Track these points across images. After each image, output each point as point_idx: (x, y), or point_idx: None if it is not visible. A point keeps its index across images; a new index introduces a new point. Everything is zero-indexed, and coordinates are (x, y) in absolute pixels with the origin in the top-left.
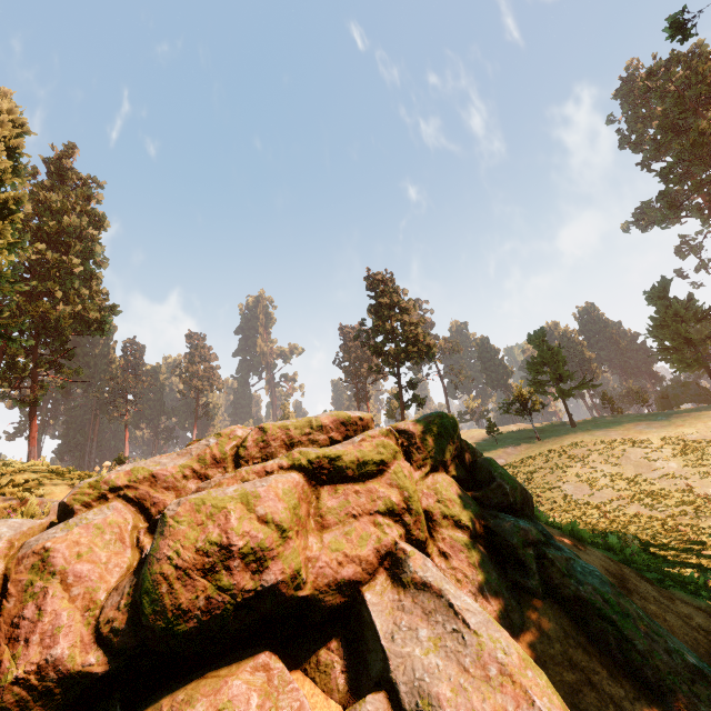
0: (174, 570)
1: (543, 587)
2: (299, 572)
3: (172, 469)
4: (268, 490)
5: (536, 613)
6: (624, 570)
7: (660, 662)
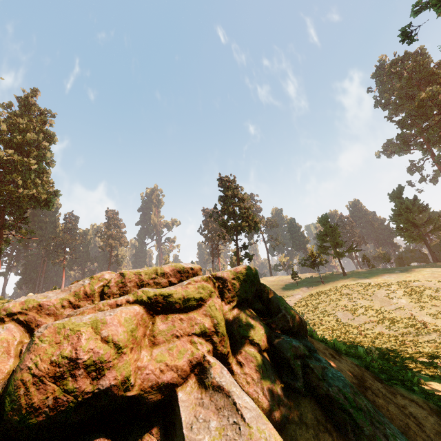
0: (32, 377)
1: (306, 387)
2: (128, 378)
3: (54, 301)
4: (113, 318)
5: (299, 406)
6: (364, 373)
7: None
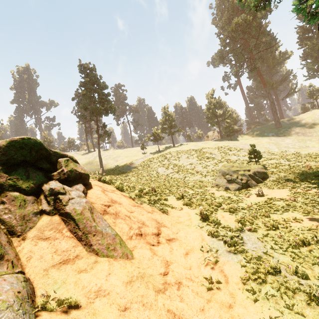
0: None
1: (54, 210)
2: None
3: None
4: None
5: (44, 221)
6: (121, 199)
7: (85, 231)
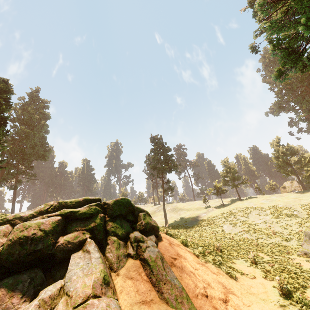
0: (11, 243)
1: (136, 255)
2: (49, 245)
3: (27, 215)
4: (47, 221)
5: (130, 263)
6: (186, 254)
7: (158, 278)
